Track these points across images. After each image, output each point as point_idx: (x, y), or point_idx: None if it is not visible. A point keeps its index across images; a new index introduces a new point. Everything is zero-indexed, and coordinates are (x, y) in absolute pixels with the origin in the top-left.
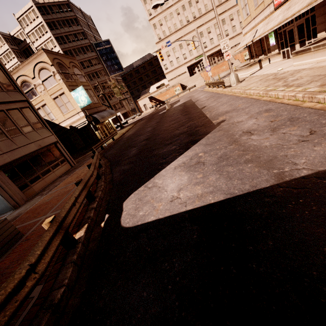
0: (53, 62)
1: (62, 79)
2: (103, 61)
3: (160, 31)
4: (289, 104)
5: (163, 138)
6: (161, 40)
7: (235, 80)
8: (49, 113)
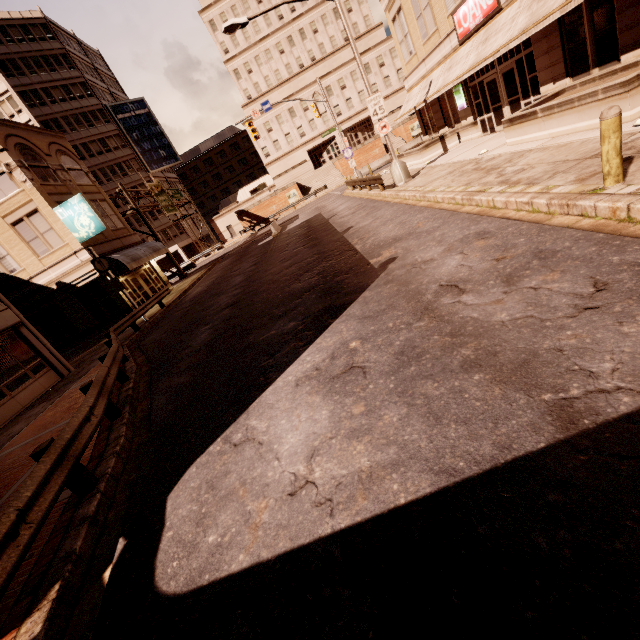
0: (6, 143)
1: (30, 181)
2: (133, 142)
3: (248, 84)
4: (521, 220)
5: (268, 302)
6: (253, 101)
7: (402, 174)
8: (4, 258)
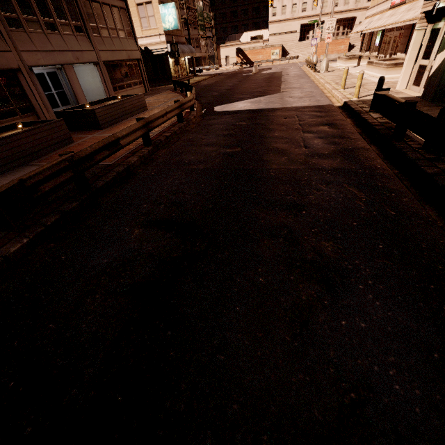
0: None
1: None
2: None
3: None
4: (323, 92)
5: (242, 91)
6: None
7: (325, 67)
8: None
